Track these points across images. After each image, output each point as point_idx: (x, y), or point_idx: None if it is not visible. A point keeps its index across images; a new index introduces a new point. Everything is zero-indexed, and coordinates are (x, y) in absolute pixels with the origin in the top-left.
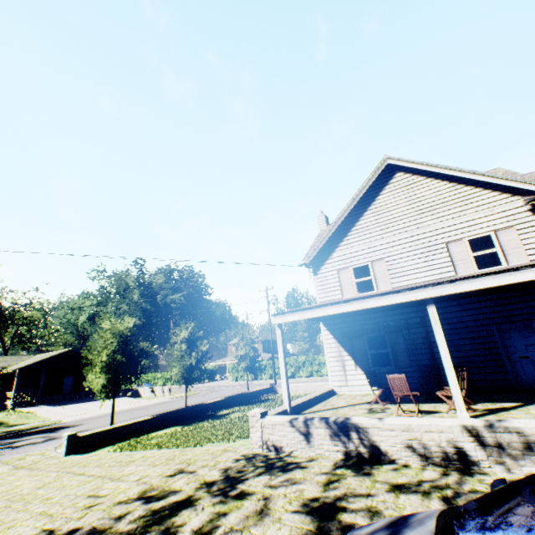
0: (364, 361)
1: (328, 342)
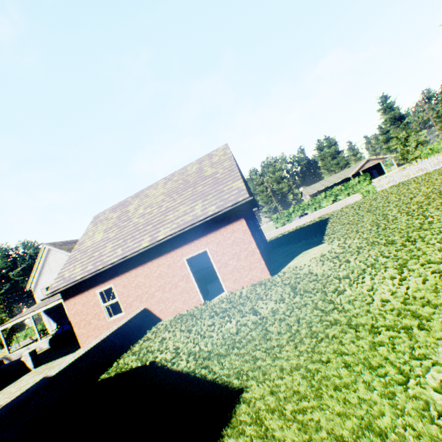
0: (56, 320)
1: (45, 316)
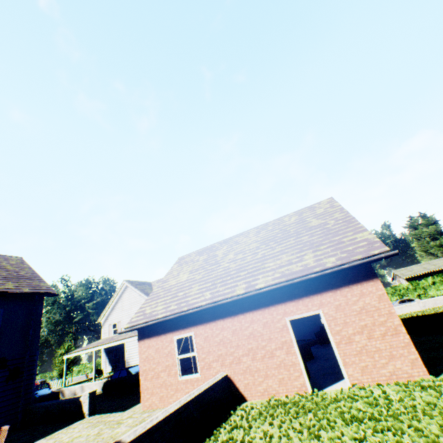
0: (111, 362)
1: (103, 355)
